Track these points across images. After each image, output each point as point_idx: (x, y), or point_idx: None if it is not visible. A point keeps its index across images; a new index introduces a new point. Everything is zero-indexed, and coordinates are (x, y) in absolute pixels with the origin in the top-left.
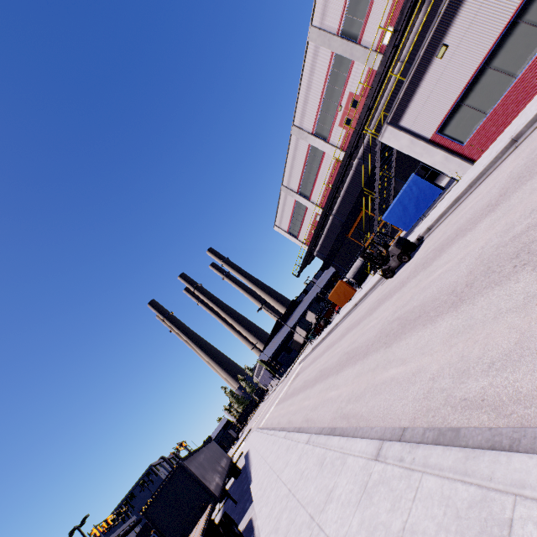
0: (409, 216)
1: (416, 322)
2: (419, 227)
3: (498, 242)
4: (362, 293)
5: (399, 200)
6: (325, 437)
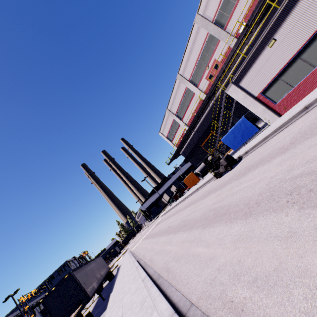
0: (237, 141)
1: (222, 217)
2: (241, 149)
3: (282, 177)
4: (202, 182)
5: (232, 131)
6: (151, 283)
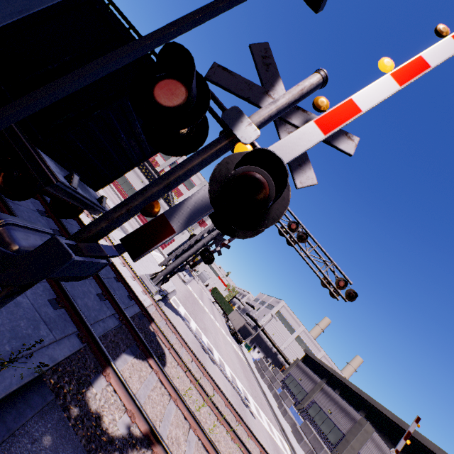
0: None
1: None
2: None
3: None
4: None
5: None
6: None
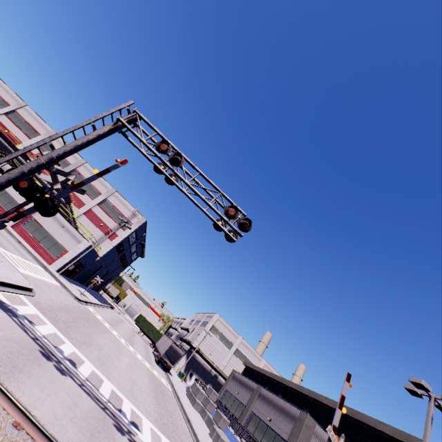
0: None
1: None
2: None
3: None
4: None
5: None
6: None
